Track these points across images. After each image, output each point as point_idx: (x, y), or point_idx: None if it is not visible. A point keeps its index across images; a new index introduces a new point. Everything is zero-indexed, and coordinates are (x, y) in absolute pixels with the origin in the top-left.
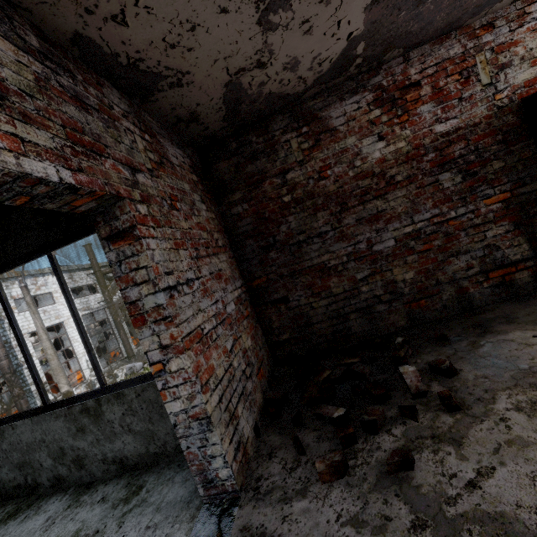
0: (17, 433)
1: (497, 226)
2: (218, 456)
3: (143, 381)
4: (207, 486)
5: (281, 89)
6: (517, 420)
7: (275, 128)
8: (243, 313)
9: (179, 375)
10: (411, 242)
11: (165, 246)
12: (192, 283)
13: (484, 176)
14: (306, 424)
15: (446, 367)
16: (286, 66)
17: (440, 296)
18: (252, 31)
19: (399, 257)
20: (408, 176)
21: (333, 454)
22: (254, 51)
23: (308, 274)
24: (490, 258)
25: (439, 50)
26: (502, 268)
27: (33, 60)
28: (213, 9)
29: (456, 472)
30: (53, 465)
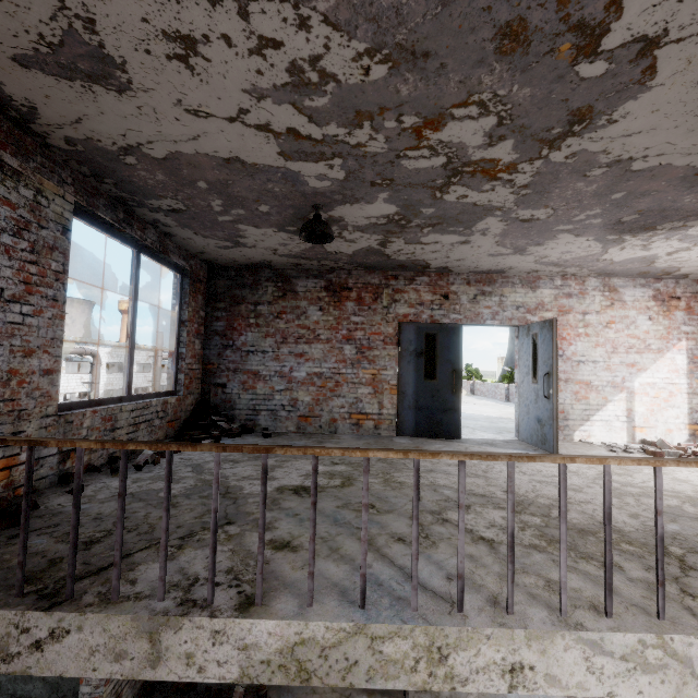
0: None
1: None
2: None
3: None
4: None
5: None
6: None
7: None
8: None
9: None
10: None
11: None
12: None
13: None
14: None
15: (261, 694)
16: None
17: None
18: None
19: None
20: None
21: None
22: None
23: None
24: None
25: None
26: None
27: None
28: None
29: None
30: None
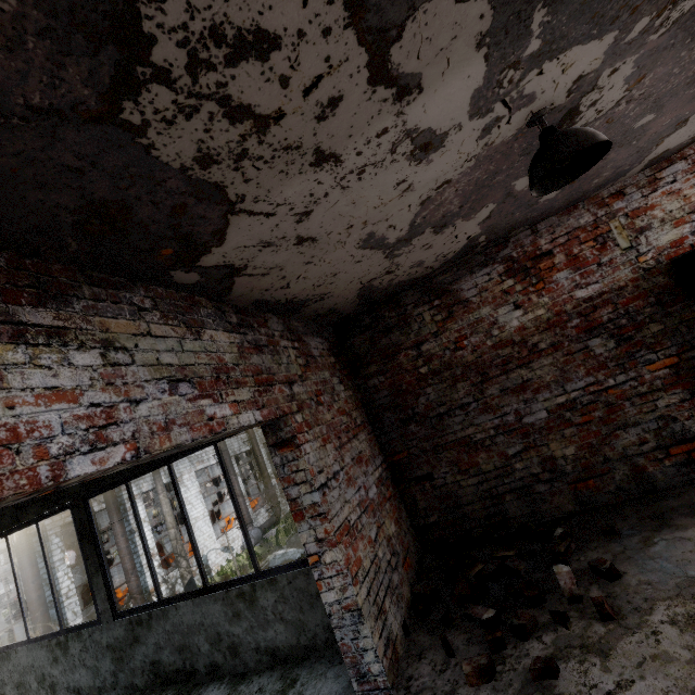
0: (179, 614)
1: (668, 395)
2: (370, 649)
3: (293, 568)
4: (361, 680)
5: (410, 277)
6: (668, 634)
7: (407, 303)
8: (385, 495)
9: (333, 567)
10: (566, 413)
11: (316, 446)
12: (338, 475)
13: (642, 340)
14: (456, 625)
15: (606, 568)
16: (412, 266)
17: (611, 476)
18: (380, 262)
19: (555, 430)
20: (552, 343)
21: (480, 657)
22: (383, 269)
23: (452, 449)
24: (667, 431)
25: (568, 220)
26: (684, 442)
27: (235, 335)
28: (350, 264)
29: (597, 683)
30: (210, 650)
